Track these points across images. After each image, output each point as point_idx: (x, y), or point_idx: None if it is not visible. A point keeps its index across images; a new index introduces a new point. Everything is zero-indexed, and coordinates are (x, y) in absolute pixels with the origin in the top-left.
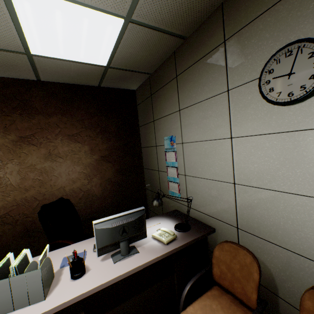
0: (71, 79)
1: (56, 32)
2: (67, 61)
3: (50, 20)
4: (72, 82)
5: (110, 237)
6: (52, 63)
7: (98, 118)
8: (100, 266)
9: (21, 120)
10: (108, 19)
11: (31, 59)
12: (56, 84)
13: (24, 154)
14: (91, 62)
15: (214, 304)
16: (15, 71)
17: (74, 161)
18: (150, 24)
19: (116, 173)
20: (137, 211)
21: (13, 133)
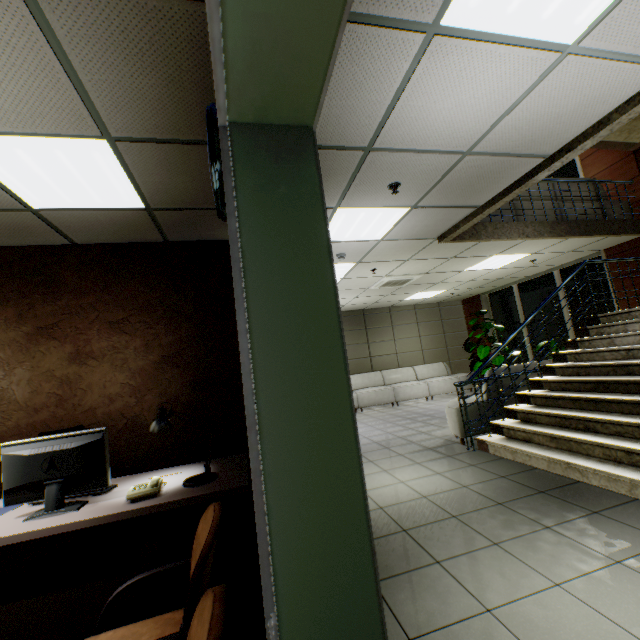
0: (117, 236)
1: (38, 175)
2: (88, 210)
3: (20, 163)
4: (122, 240)
5: (25, 472)
6: (69, 216)
7: (162, 293)
8: (4, 523)
9: (44, 303)
10: (84, 144)
11: (42, 216)
12: (100, 246)
13: (41, 353)
14: (120, 206)
15: (148, 635)
16: (37, 236)
17: (115, 365)
18: (147, 137)
19: (190, 387)
20: (88, 432)
21: (29, 323)
